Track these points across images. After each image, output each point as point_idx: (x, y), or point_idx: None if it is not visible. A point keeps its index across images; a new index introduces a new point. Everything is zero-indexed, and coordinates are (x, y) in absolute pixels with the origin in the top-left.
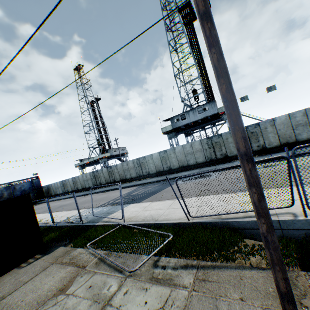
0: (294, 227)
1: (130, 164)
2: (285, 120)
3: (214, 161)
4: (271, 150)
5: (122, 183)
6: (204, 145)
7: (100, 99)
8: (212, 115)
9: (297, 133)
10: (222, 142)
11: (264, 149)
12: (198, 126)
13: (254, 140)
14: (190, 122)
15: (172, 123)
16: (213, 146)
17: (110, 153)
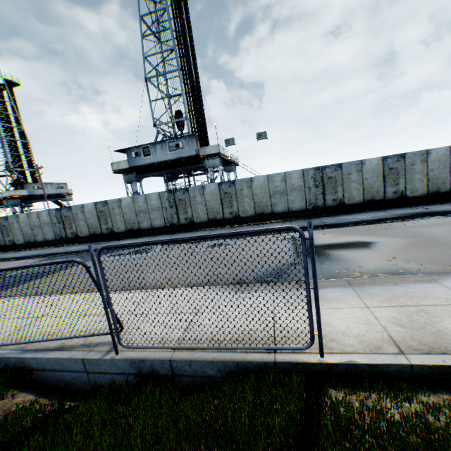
0: (101, 369)
1: (45, 218)
2: (264, 183)
3: (176, 226)
4: (246, 220)
5: (27, 249)
6: (164, 201)
7: (19, 84)
8: (188, 156)
9: (274, 202)
10: (188, 200)
11: (238, 218)
12: (171, 170)
13: (227, 204)
14: (157, 161)
15: (129, 158)
16: (176, 205)
17: (29, 191)
